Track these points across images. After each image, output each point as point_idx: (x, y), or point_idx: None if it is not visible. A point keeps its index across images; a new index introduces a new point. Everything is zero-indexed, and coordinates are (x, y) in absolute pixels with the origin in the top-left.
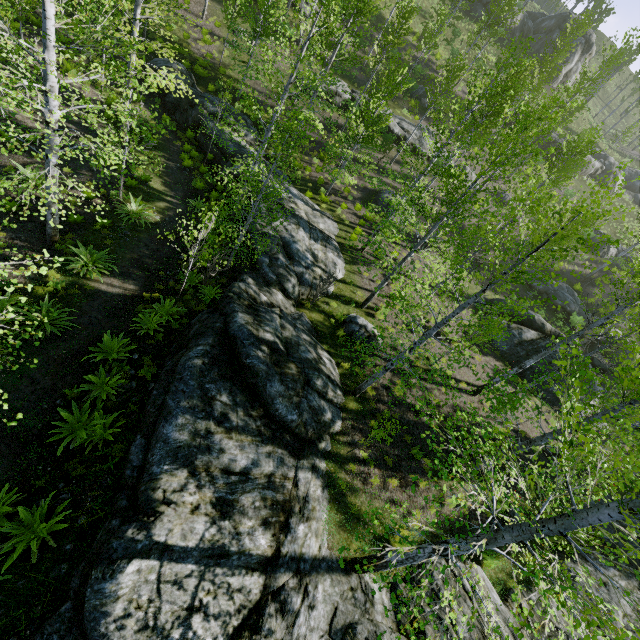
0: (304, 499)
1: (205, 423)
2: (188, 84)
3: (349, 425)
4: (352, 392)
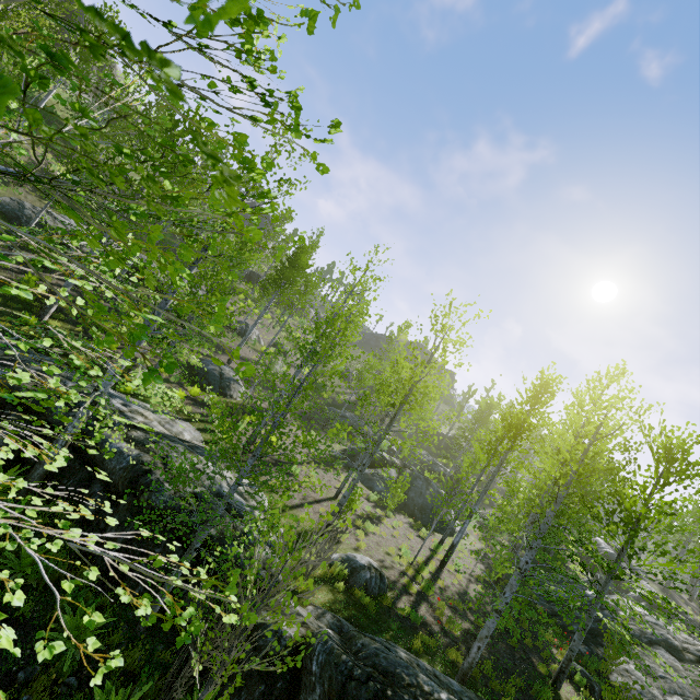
0: None
1: None
2: None
3: None
4: (462, 680)
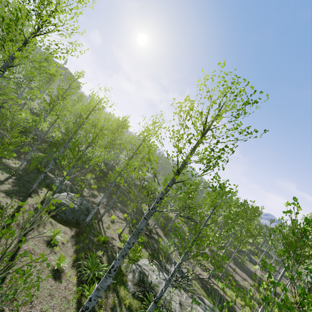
0: None
1: None
2: None
3: None
4: None
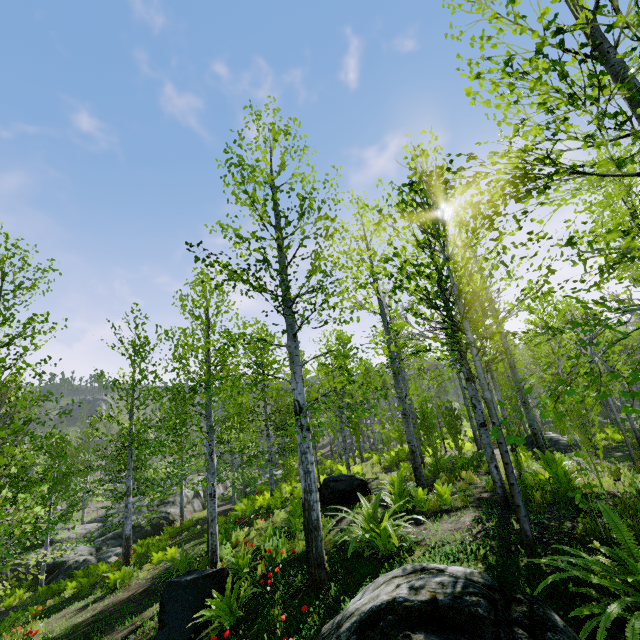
0: None
1: None
2: None
3: None
4: None
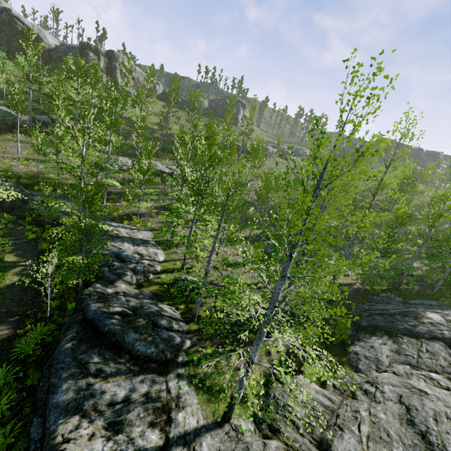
0: (177, 397)
1: (85, 380)
2: (18, 191)
3: (195, 339)
4: (191, 320)
